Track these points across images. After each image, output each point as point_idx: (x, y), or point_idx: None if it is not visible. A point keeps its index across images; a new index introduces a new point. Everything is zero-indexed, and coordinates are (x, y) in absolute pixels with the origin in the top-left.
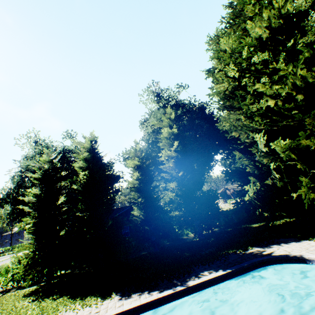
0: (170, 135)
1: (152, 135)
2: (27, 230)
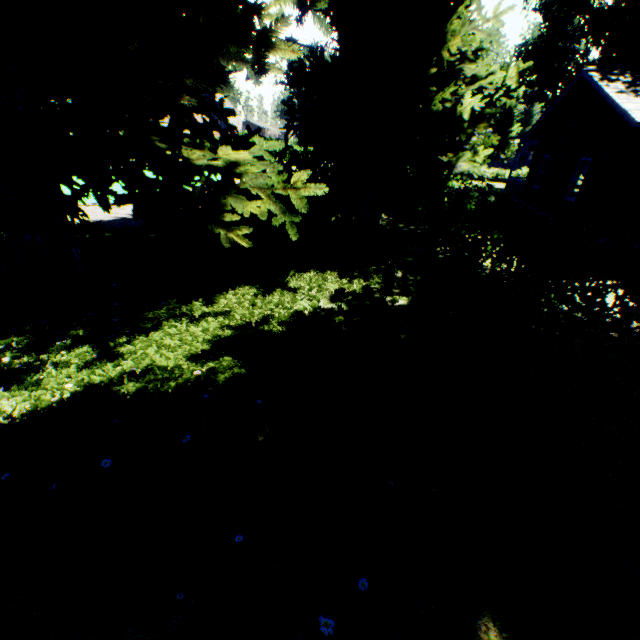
0: None
1: None
2: None
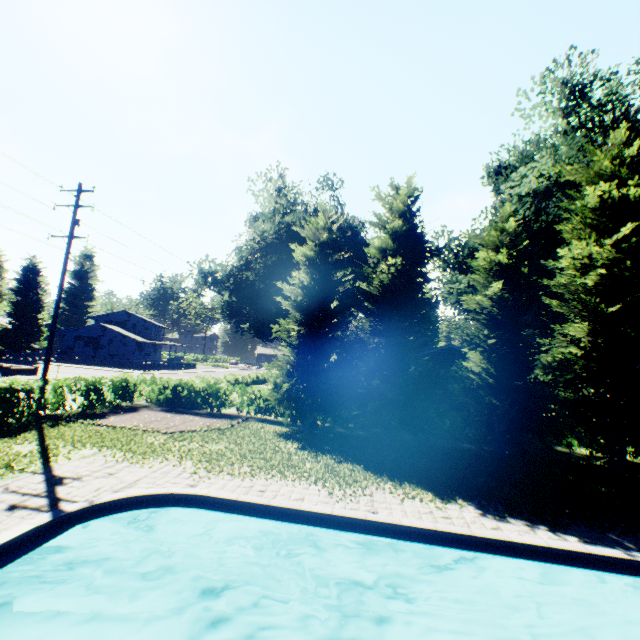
0: (607, 204)
1: (528, 201)
2: (287, 339)
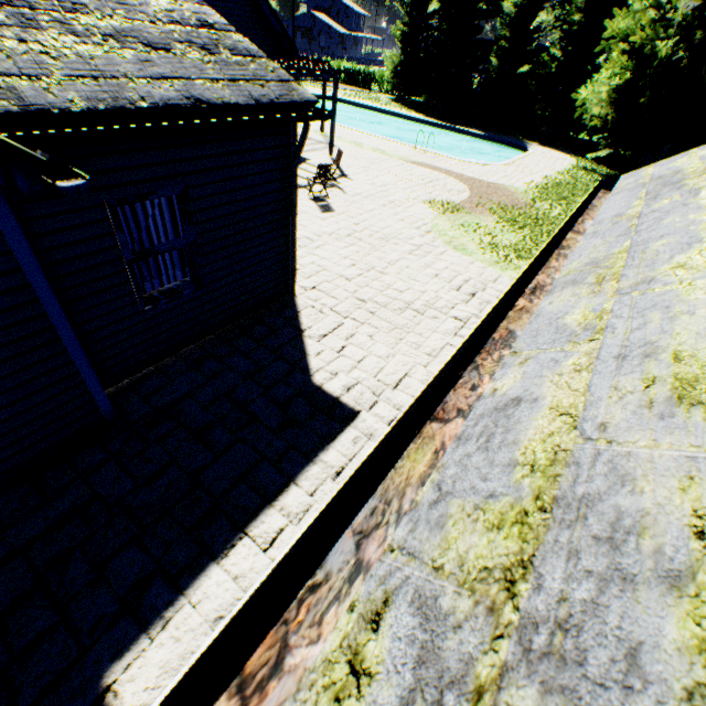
0: None
1: None
2: (397, 38)
